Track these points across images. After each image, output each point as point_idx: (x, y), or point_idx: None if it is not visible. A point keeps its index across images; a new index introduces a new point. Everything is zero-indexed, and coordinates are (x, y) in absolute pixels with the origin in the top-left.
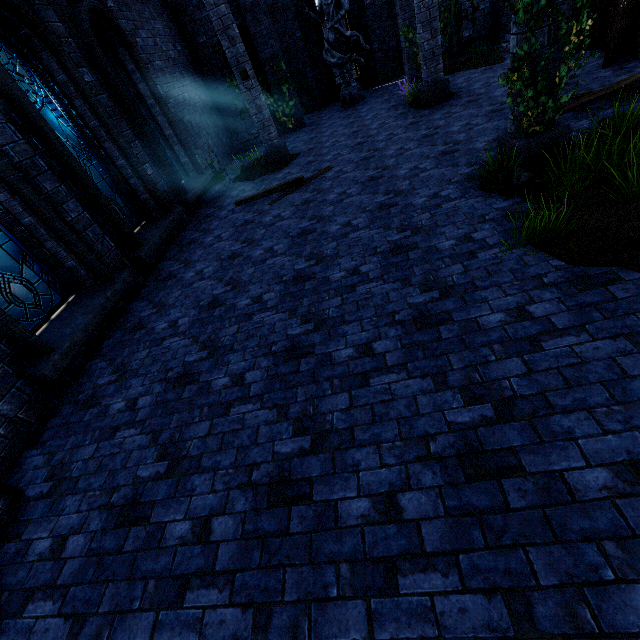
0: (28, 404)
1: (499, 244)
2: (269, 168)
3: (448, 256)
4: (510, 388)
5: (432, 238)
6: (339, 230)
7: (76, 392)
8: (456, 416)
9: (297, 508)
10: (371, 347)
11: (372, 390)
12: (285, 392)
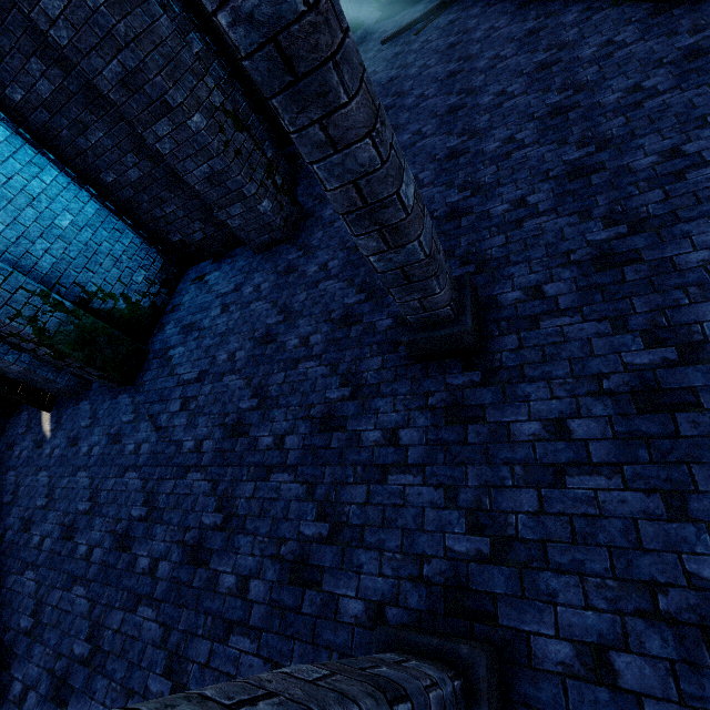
0: (288, 174)
1: (611, 6)
2: (408, 2)
3: (569, 26)
4: (586, 80)
5: (560, 17)
6: (483, 35)
7: (306, 175)
8: (551, 101)
9: (462, 157)
10: (505, 91)
11: (504, 108)
12: (449, 127)
